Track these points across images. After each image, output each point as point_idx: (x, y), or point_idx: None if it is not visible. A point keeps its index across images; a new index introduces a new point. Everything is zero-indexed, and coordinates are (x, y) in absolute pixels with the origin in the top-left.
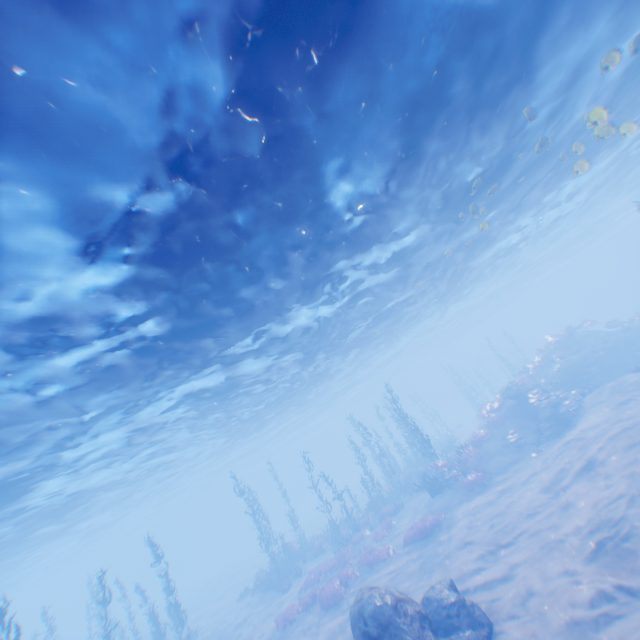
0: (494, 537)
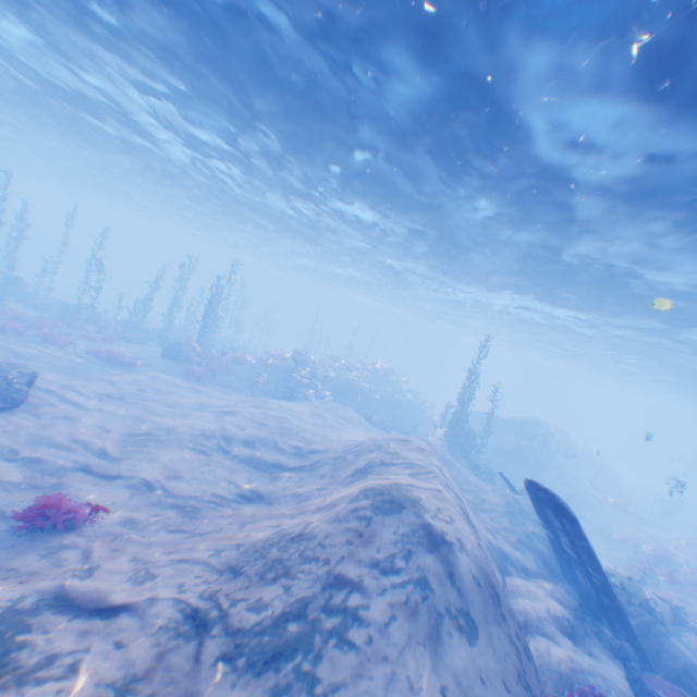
0: (129, 394)
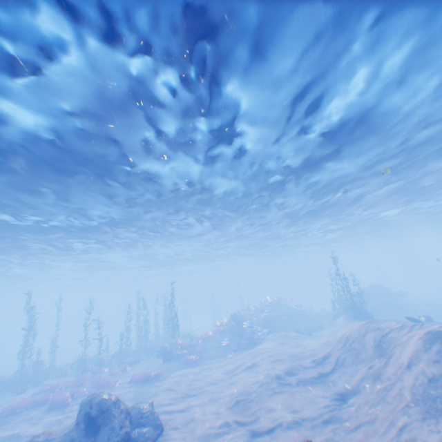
0: (188, 389)
